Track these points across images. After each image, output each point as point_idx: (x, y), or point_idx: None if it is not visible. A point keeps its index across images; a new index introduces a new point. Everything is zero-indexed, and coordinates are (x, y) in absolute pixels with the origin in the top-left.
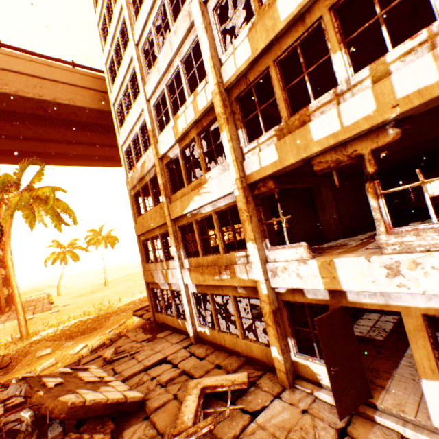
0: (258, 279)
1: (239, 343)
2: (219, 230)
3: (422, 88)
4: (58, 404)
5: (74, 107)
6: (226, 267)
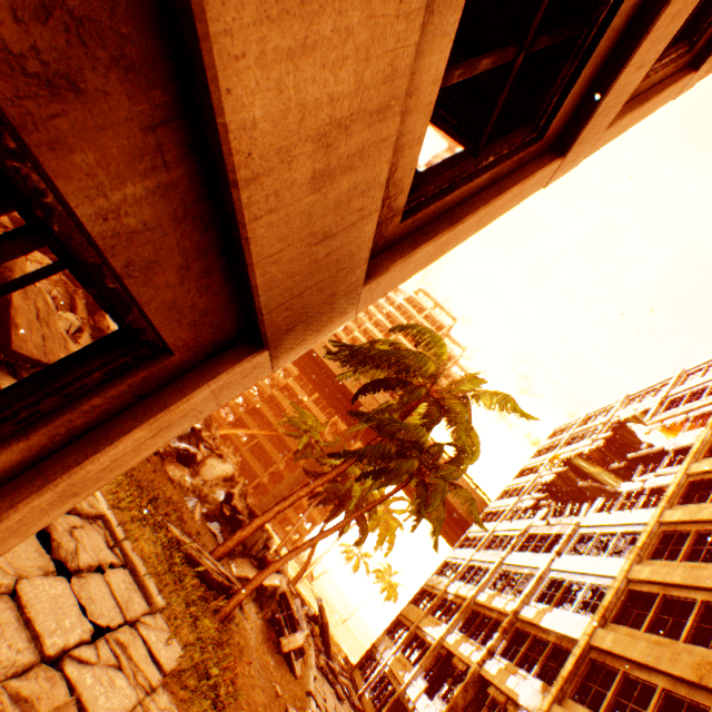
0: (405, 680)
1: (372, 711)
2: (421, 651)
3: (472, 659)
4: (326, 618)
5: (453, 505)
6: (405, 668)
